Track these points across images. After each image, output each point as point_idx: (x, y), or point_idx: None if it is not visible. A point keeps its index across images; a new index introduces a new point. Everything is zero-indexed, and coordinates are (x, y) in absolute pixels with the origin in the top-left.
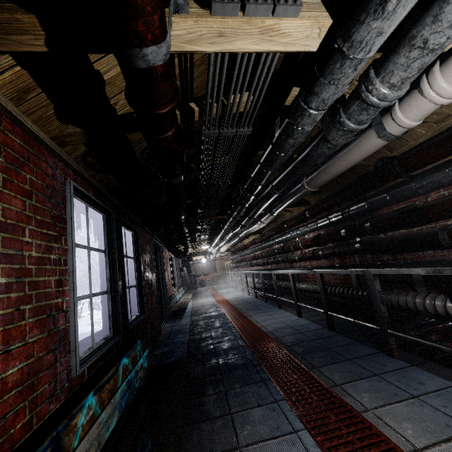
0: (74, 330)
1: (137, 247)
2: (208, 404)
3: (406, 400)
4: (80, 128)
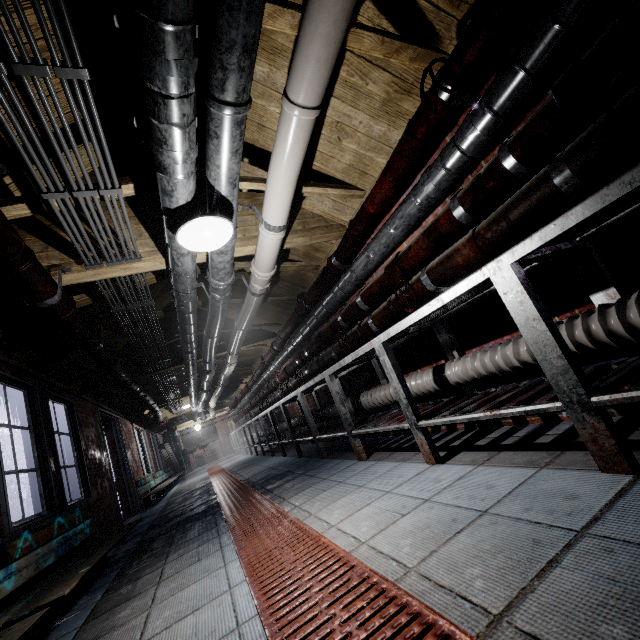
0: (4, 495)
1: (73, 421)
2: (156, 544)
3: (305, 480)
4: None
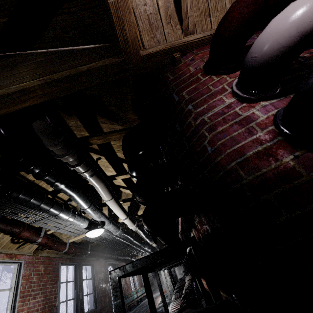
0: None
1: (93, 272)
2: None
3: None
4: None
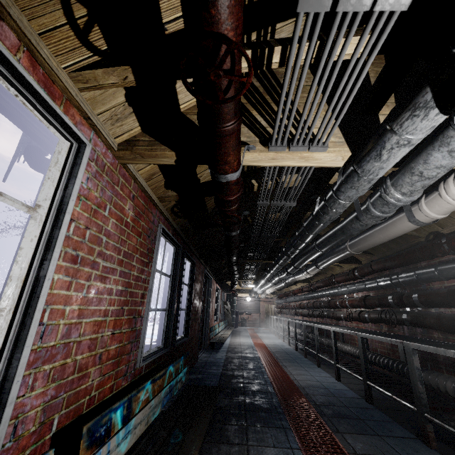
0: (144, 333)
1: (192, 276)
2: (229, 431)
3: None
4: (176, 192)
